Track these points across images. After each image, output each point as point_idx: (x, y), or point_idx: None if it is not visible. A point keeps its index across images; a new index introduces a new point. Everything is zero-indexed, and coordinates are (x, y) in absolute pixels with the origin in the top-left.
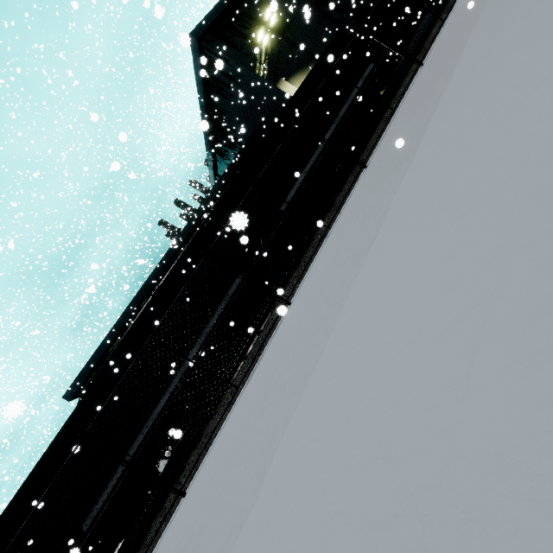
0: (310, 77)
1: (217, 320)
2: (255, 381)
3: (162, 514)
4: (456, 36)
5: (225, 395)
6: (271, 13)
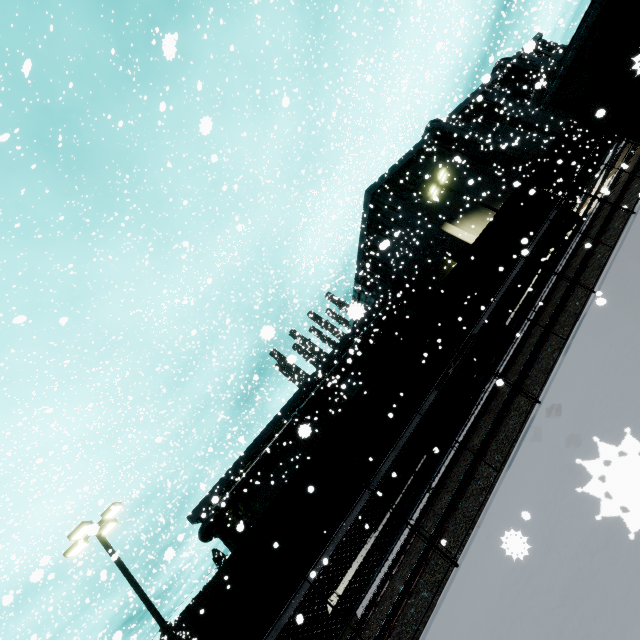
0: (493, 221)
1: (412, 434)
2: (532, 456)
3: (418, 594)
4: None
5: (465, 490)
6: (443, 174)
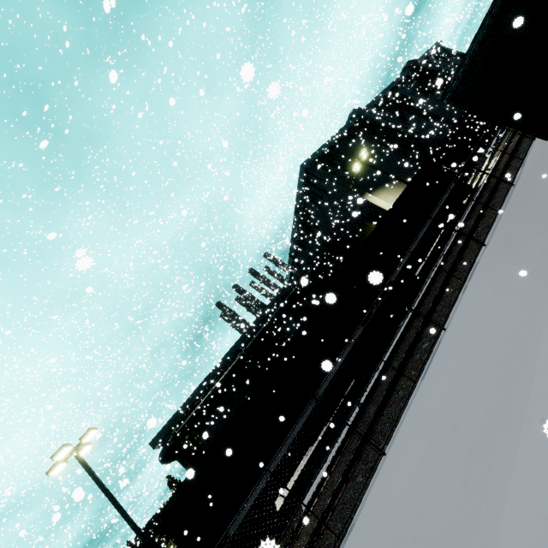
0: (405, 191)
1: (343, 362)
2: (440, 368)
3: (355, 480)
4: (540, 169)
5: (388, 400)
6: (364, 152)
